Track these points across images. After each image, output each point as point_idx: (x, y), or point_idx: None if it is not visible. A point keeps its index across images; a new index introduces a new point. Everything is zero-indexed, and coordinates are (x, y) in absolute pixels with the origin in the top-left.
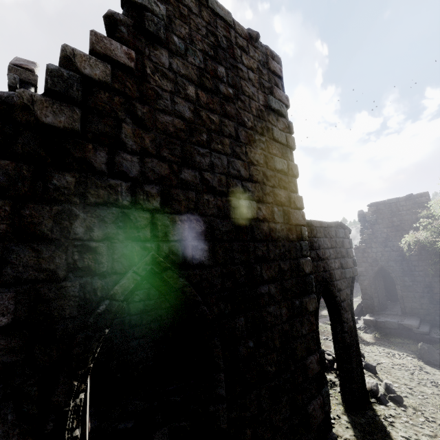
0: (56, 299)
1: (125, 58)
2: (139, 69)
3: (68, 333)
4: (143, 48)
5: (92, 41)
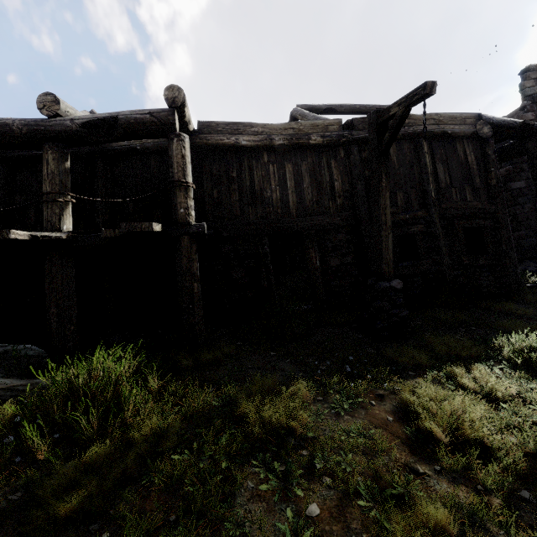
0: (530, 183)
1: (531, 117)
2: (535, 117)
3: (534, 189)
4: (534, 109)
5: (523, 118)
